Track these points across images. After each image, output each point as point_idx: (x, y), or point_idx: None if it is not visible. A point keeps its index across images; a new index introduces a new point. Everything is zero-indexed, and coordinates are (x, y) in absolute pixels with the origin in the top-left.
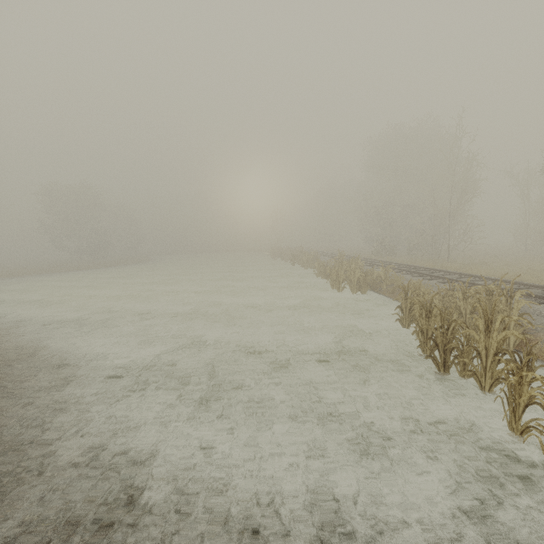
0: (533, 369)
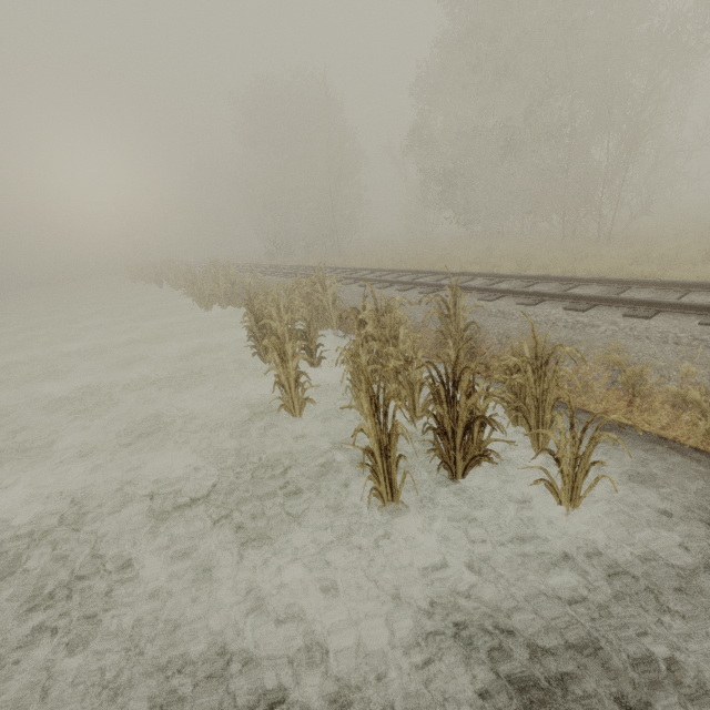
0: (315, 340)
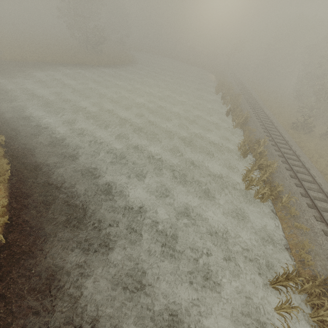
0: None
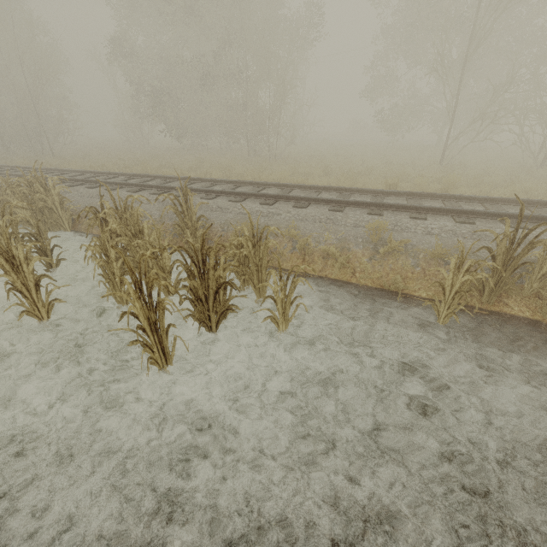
0: (48, 242)
